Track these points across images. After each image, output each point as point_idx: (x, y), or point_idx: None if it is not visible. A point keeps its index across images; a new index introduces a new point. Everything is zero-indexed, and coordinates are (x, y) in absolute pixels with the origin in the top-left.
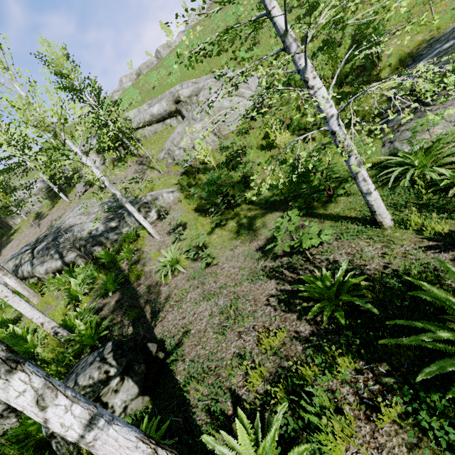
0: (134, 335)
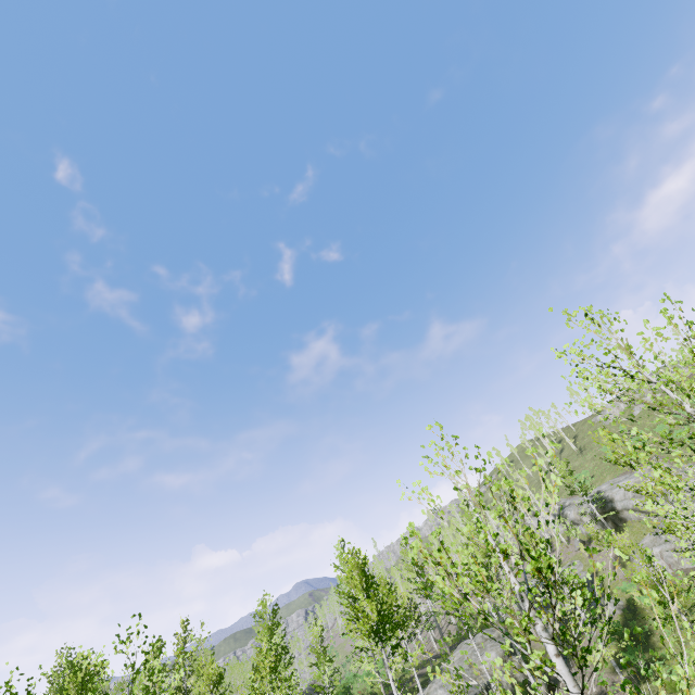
0: (555, 679)
